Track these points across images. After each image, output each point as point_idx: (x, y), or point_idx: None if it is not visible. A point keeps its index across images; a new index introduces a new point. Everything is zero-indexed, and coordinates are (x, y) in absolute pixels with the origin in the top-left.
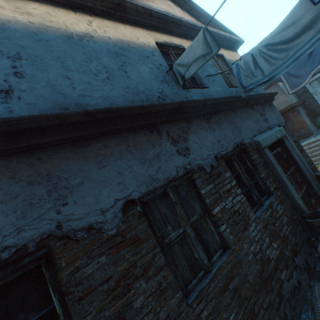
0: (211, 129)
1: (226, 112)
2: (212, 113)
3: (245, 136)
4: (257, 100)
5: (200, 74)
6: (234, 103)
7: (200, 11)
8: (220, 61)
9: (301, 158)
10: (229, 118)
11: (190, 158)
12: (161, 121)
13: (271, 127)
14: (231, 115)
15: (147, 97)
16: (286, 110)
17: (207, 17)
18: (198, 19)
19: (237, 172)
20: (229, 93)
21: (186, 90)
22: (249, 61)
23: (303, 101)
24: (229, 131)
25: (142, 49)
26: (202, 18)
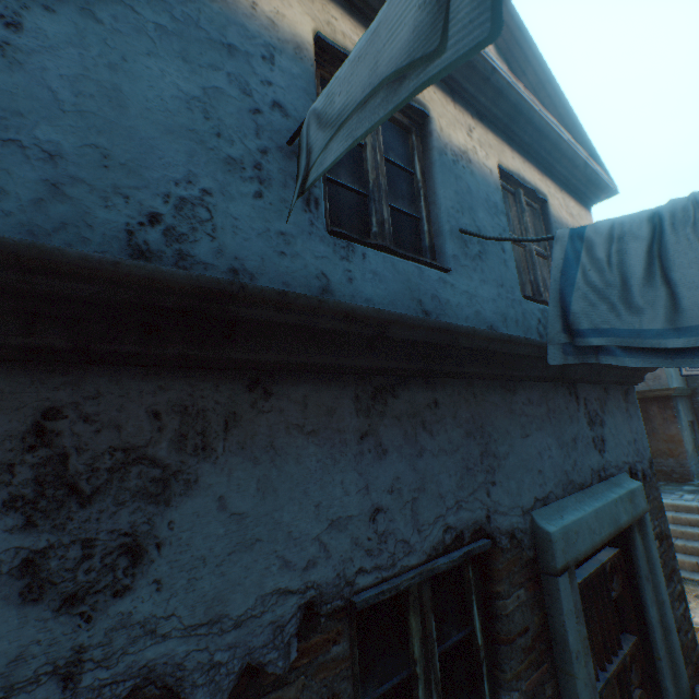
0: (371, 444)
1: (476, 382)
2: (409, 374)
3: (508, 497)
4: (597, 371)
5: (442, 215)
6: (518, 360)
7: (531, 55)
8: (533, 211)
9: (666, 616)
10: (478, 409)
11: (107, 623)
12: (26, 345)
13: (609, 473)
14: (488, 400)
15: (58, 189)
16: (648, 395)
17: (544, 81)
18: (518, 75)
19: (410, 663)
20: (517, 318)
21: (341, 245)
22: (633, 236)
23: (694, 390)
24: (453, 466)
25: (224, 12)
26: (529, 79)
